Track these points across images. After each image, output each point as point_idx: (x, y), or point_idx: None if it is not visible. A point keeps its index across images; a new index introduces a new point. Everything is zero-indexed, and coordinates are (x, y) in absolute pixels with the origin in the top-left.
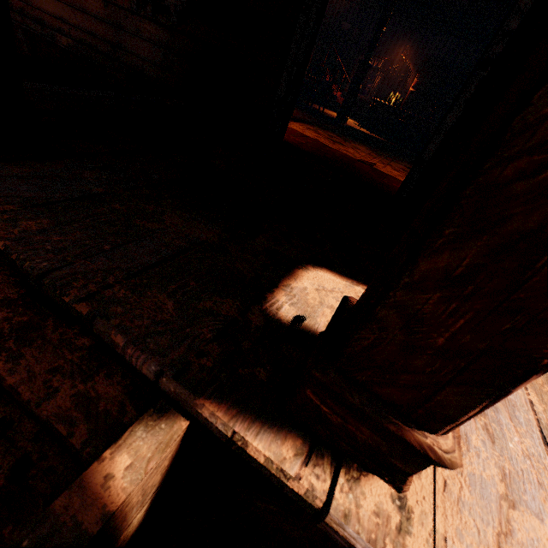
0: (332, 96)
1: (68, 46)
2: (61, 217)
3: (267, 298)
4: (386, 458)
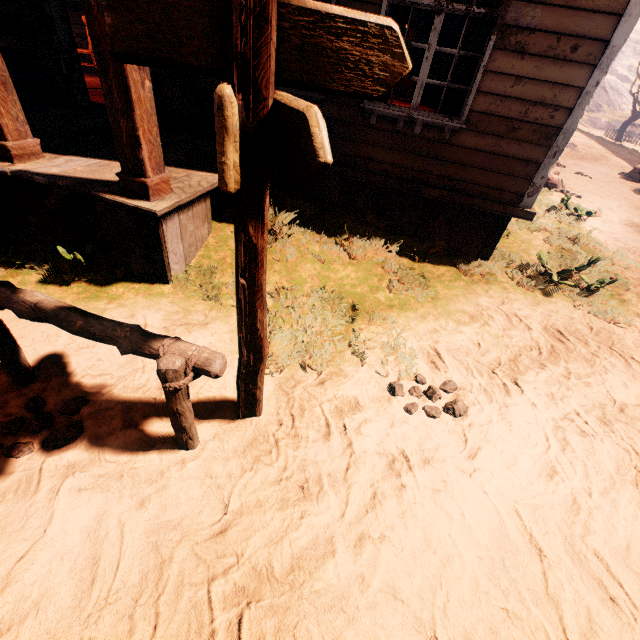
0: None
1: None
2: None
3: None
4: (7, 156)
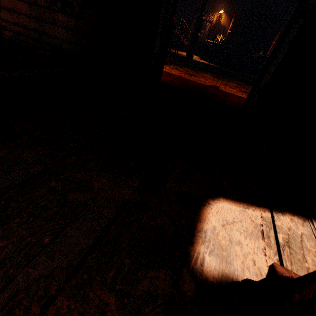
0: (181, 42)
1: (10, 37)
2: (3, 214)
3: (190, 253)
4: None
